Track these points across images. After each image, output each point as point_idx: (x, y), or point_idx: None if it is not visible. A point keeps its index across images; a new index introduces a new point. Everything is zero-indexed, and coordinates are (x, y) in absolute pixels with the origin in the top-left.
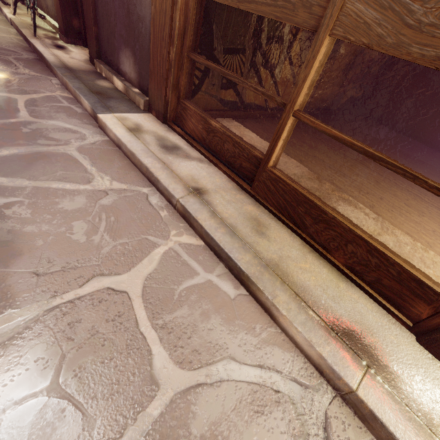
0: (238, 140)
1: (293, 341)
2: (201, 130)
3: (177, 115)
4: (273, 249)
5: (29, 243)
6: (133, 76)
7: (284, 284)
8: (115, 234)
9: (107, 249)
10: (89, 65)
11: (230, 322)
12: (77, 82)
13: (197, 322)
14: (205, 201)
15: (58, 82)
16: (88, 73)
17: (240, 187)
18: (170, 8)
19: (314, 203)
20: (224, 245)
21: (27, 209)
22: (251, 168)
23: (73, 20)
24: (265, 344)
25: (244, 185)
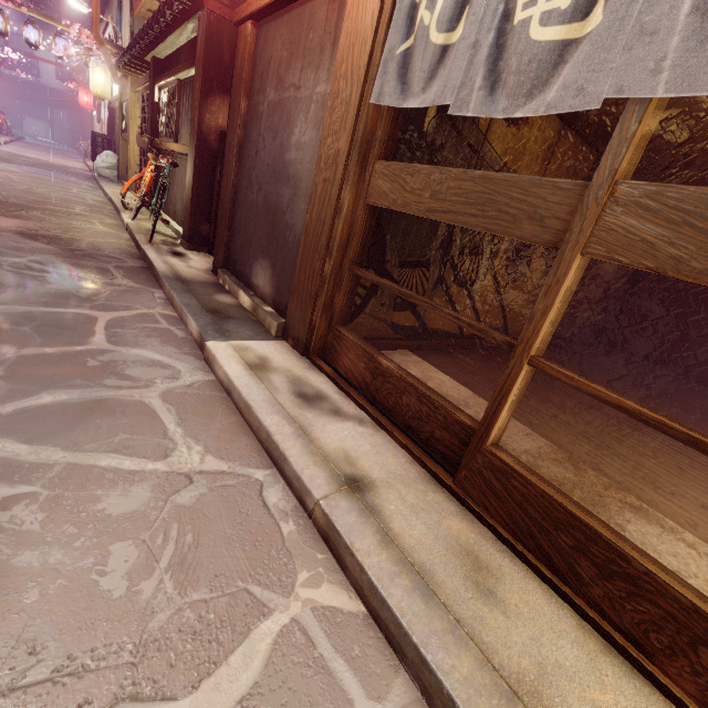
0: (427, 392)
1: None
2: (362, 370)
3: (326, 345)
4: (520, 639)
5: (11, 597)
6: (267, 291)
7: None
8: (186, 576)
9: (163, 617)
10: (209, 275)
11: None
12: (188, 296)
13: None
14: (370, 507)
15: (163, 296)
16: (206, 286)
17: (432, 475)
18: (332, 217)
19: (594, 530)
20: (410, 624)
21: (38, 511)
22: (453, 441)
23: (202, 226)
24: None
25: (440, 472)
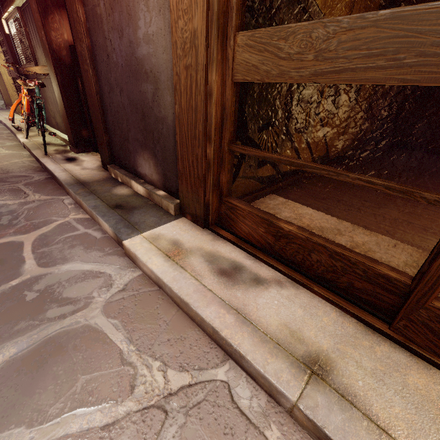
0: (339, 250)
1: None
2: (263, 234)
3: (221, 215)
4: None
5: None
6: (154, 178)
7: None
8: None
9: None
10: (102, 172)
11: None
12: (92, 198)
13: None
14: (343, 393)
15: (71, 201)
16: (103, 183)
17: (365, 324)
18: (203, 103)
19: None
20: None
21: None
22: (377, 291)
23: (82, 132)
24: None
25: (372, 321)
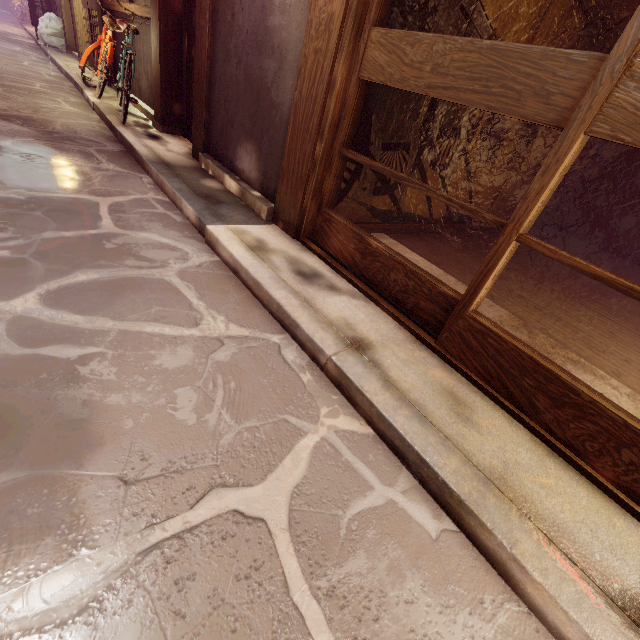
0: (415, 269)
1: (557, 635)
2: (352, 251)
3: (315, 228)
4: (490, 448)
5: (114, 425)
6: (253, 176)
7: (524, 517)
8: (238, 411)
9: (228, 437)
10: (190, 160)
11: (439, 587)
12: (177, 181)
13: (385, 586)
14: (371, 361)
15: (151, 181)
16: (190, 170)
17: (416, 338)
18: (324, 94)
19: (554, 374)
20: (412, 439)
21: (110, 366)
22: (436, 310)
23: (174, 106)
24: (508, 639)
25: (423, 335)
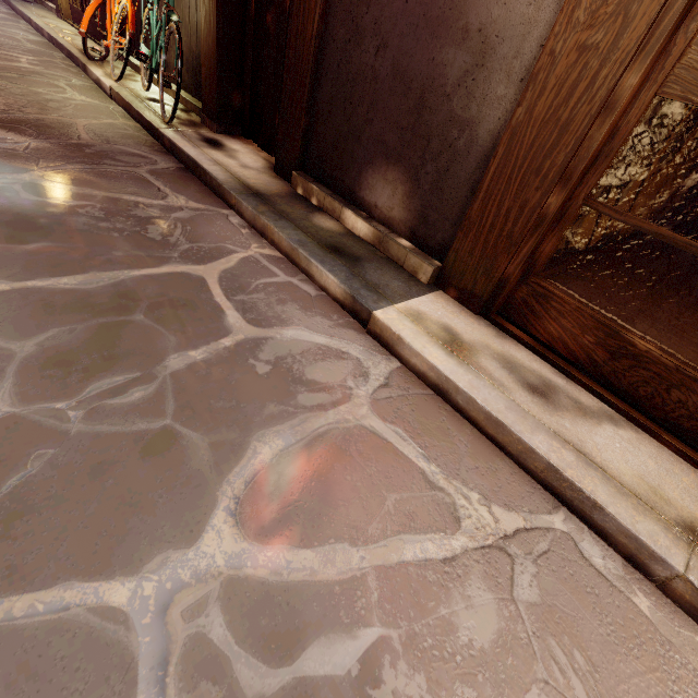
0: None
1: None
2: (588, 345)
3: (512, 301)
4: None
5: None
6: (396, 215)
7: None
8: None
9: None
10: (277, 180)
11: None
12: (288, 226)
13: None
14: None
15: (241, 221)
16: (289, 201)
17: None
18: (590, 120)
19: None
20: None
21: (412, 672)
22: None
23: (232, 95)
24: None
25: None
